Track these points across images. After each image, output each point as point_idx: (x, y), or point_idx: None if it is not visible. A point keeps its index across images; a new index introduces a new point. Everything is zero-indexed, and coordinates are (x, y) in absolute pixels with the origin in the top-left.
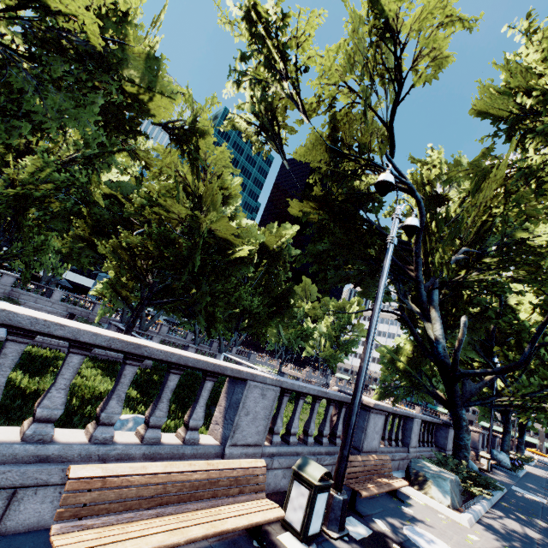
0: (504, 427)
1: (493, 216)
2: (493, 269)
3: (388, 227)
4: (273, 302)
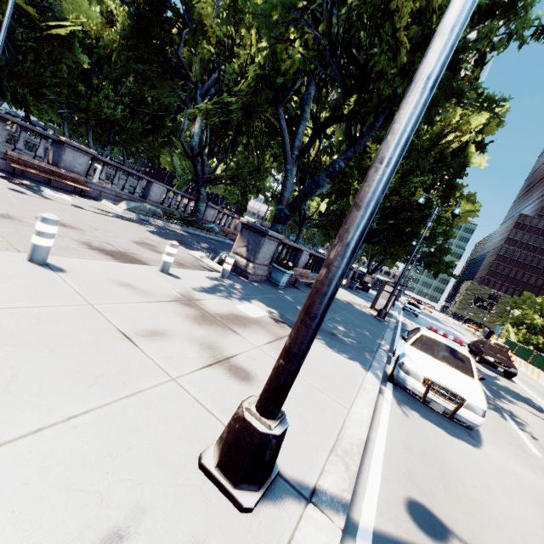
0: (297, 236)
1: None
2: None
3: None
4: (149, 119)
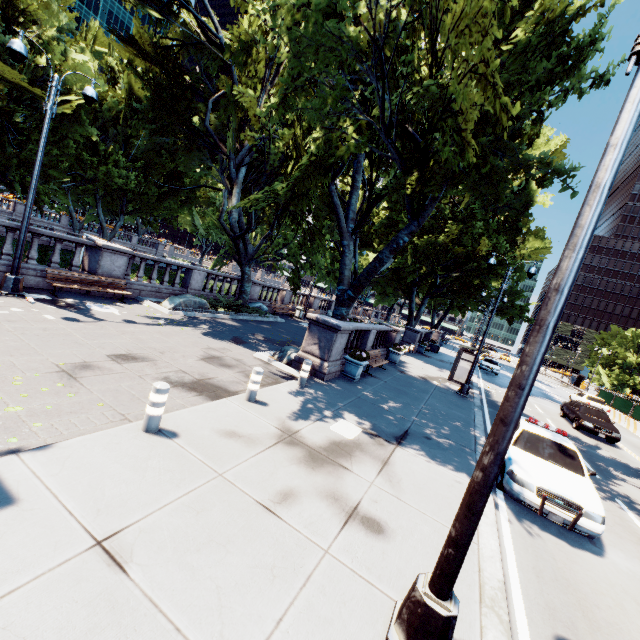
0: None
1: None
2: None
3: None
4: (165, 181)
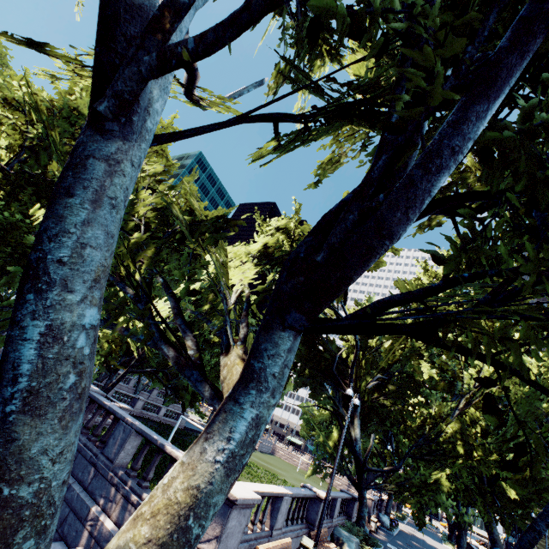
0: (389, 494)
1: (396, 360)
2: (392, 396)
3: (333, 340)
4: None
